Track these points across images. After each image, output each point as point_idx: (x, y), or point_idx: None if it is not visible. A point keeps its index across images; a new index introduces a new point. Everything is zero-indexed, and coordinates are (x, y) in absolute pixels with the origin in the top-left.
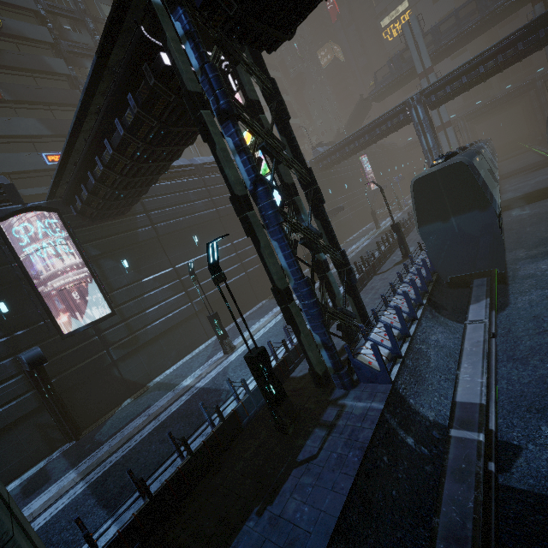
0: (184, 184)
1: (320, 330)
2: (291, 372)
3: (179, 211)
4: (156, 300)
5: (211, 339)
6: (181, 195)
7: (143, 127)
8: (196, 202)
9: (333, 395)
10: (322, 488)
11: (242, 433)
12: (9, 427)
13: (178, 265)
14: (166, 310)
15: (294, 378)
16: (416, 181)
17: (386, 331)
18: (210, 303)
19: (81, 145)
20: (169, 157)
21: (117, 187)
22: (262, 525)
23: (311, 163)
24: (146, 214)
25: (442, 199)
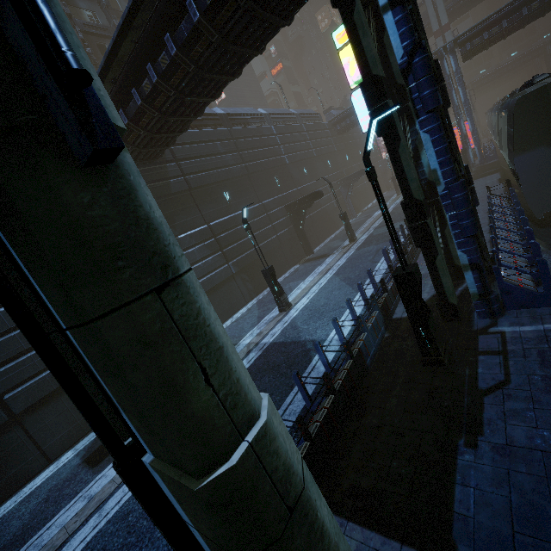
0: (211, 133)
1: (471, 246)
2: (392, 314)
3: (209, 163)
4: (194, 259)
5: (250, 303)
6: (209, 146)
7: (225, 8)
8: (224, 155)
9: (475, 325)
10: (550, 410)
11: (369, 374)
12: (55, 394)
13: (212, 223)
14: (204, 270)
15: (401, 318)
16: (519, 100)
17: (532, 252)
18: (245, 265)
19: (125, 53)
20: (233, 69)
21: (165, 111)
22: (487, 457)
23: (328, 125)
24: (176, 163)
25: (550, 118)
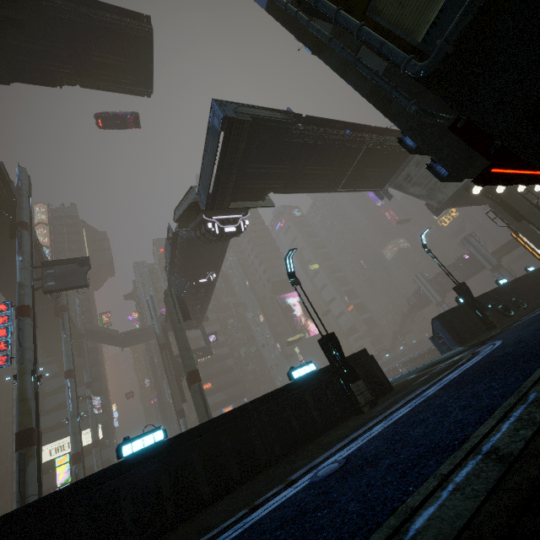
0: None
1: None
2: None
3: None
4: None
5: None
6: None
7: None
8: None
9: None
10: None
11: None
12: None
13: None
14: None
15: None
16: None
17: None
18: None
19: None
20: None
21: None
22: None
23: None
24: None
25: None
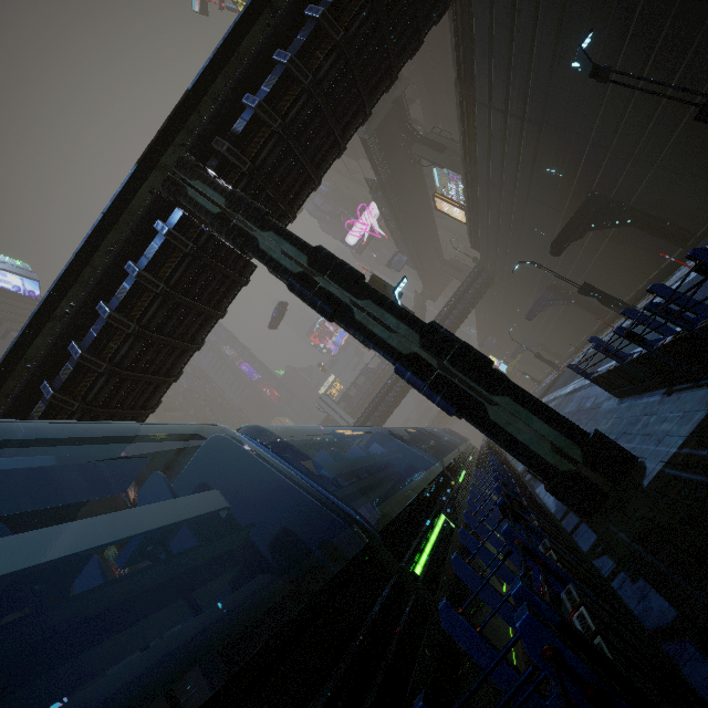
0: None
1: None
2: None
3: None
4: None
5: None
6: None
7: None
8: None
9: None
10: None
11: None
12: None
13: None
14: None
15: None
16: None
17: None
18: None
19: None
20: None
21: None
22: None
23: None
24: None
25: None
